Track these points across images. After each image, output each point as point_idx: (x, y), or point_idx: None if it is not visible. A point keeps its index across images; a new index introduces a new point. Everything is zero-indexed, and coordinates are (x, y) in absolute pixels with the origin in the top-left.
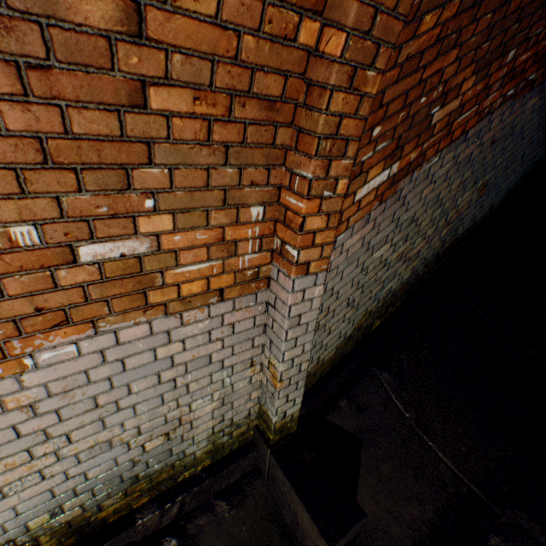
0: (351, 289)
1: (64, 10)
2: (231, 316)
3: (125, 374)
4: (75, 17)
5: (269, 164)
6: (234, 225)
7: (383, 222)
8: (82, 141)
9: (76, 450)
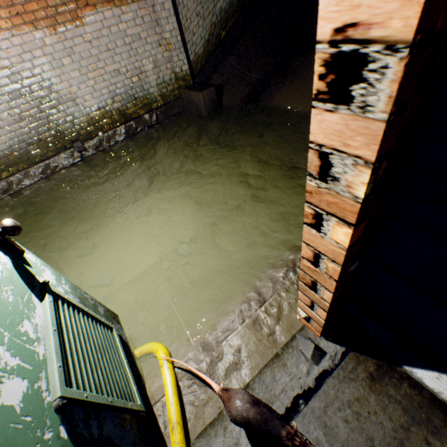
0: (195, 5)
1: None
2: (140, 13)
3: (113, 36)
4: None
5: None
6: None
7: None
8: None
9: (110, 70)
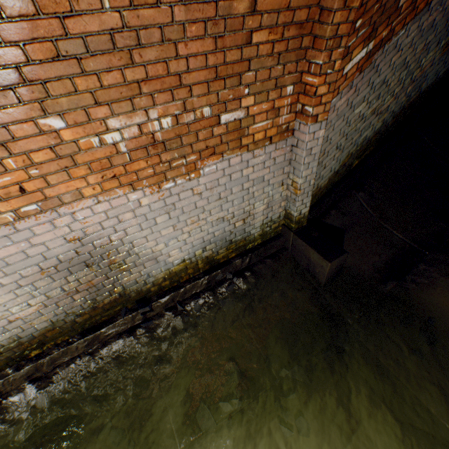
0: (339, 137)
1: (232, 11)
2: (274, 153)
3: (231, 183)
4: (235, 12)
5: (297, 60)
6: (278, 99)
7: (361, 87)
8: (228, 65)
9: (212, 219)
